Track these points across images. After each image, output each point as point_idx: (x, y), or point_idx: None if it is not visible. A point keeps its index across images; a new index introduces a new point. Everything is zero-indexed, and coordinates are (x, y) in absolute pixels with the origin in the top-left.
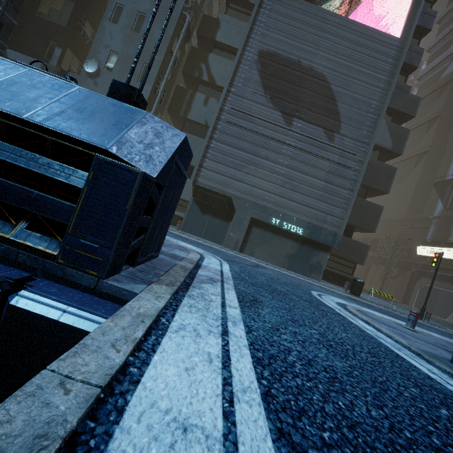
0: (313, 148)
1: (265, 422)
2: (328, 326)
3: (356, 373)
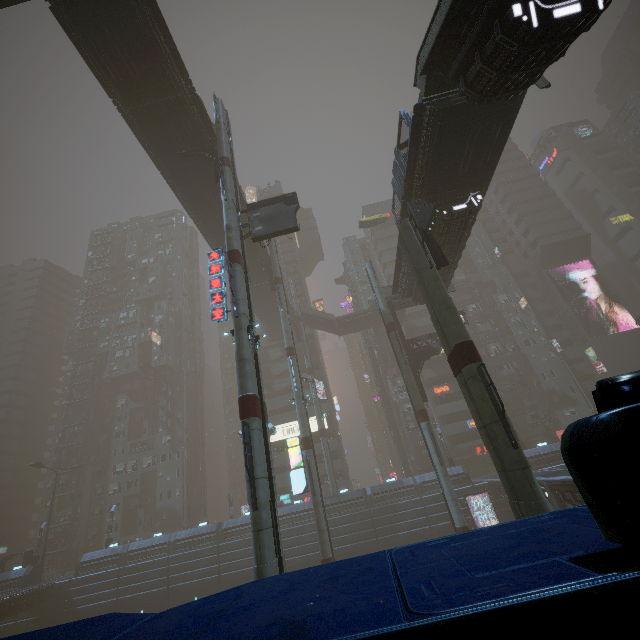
0: None
1: None
2: None
3: None
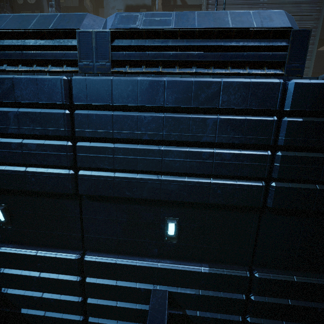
0: None
1: None
2: None
3: None
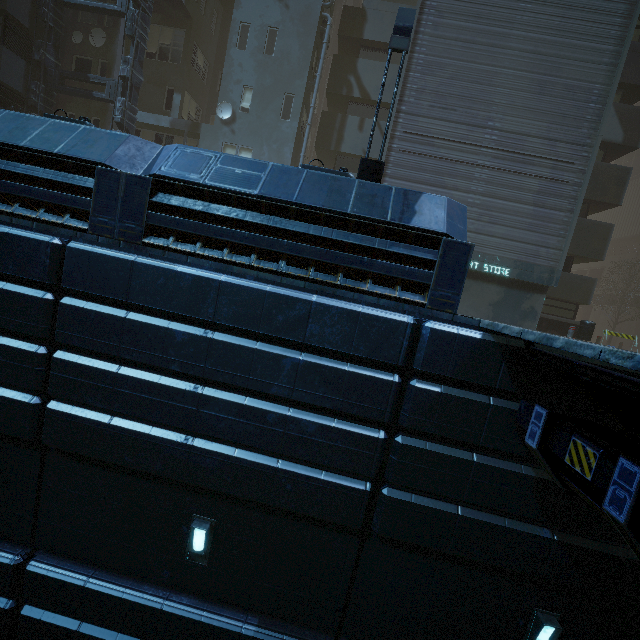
0: (515, 165)
1: None
2: None
3: None
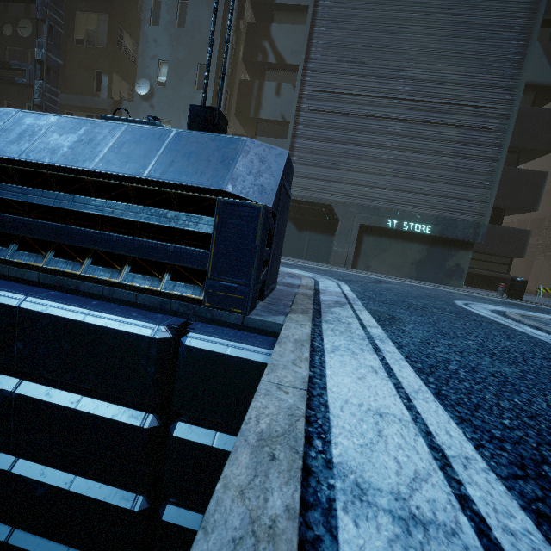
0: (432, 115)
1: (444, 412)
2: (486, 336)
3: (530, 377)
